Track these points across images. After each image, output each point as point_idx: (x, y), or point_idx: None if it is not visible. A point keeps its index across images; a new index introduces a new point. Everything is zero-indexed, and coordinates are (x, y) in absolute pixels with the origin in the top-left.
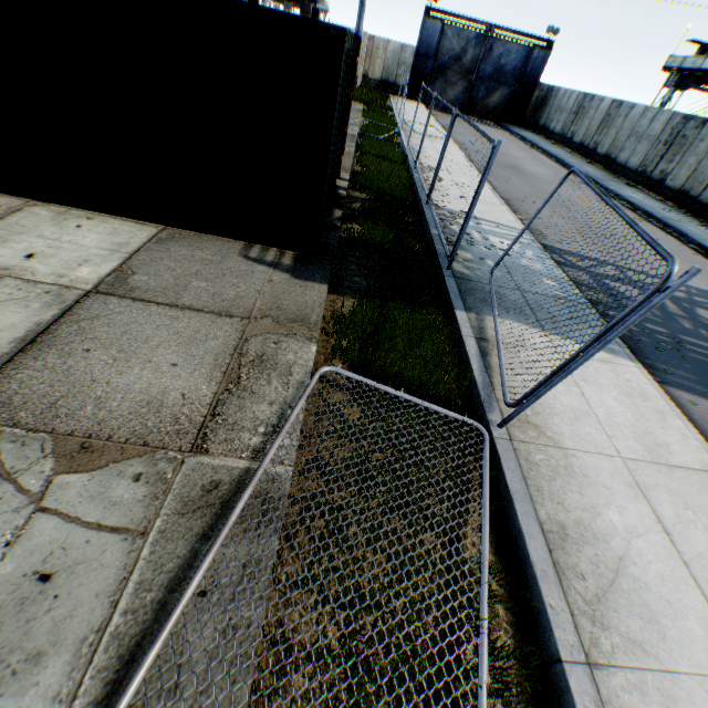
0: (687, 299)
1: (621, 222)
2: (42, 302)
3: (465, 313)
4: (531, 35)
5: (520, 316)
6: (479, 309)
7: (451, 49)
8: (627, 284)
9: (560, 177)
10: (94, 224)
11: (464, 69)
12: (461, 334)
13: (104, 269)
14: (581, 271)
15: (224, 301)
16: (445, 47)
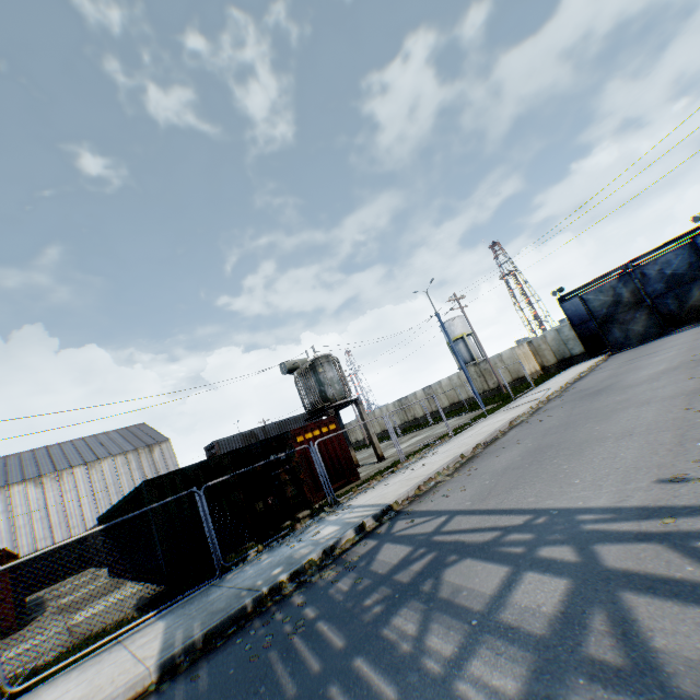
0: (486, 541)
1: (658, 408)
2: (52, 634)
3: (154, 618)
4: (677, 236)
5: (178, 616)
6: (169, 612)
7: (601, 302)
8: (412, 542)
9: (681, 362)
10: (132, 589)
11: (628, 304)
12: (119, 637)
13: (91, 614)
14: (378, 539)
15: (87, 626)
16: (593, 305)
